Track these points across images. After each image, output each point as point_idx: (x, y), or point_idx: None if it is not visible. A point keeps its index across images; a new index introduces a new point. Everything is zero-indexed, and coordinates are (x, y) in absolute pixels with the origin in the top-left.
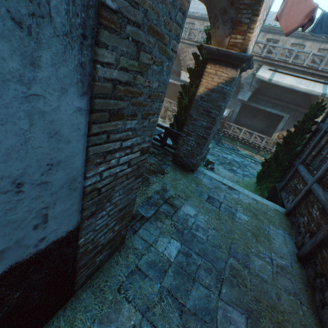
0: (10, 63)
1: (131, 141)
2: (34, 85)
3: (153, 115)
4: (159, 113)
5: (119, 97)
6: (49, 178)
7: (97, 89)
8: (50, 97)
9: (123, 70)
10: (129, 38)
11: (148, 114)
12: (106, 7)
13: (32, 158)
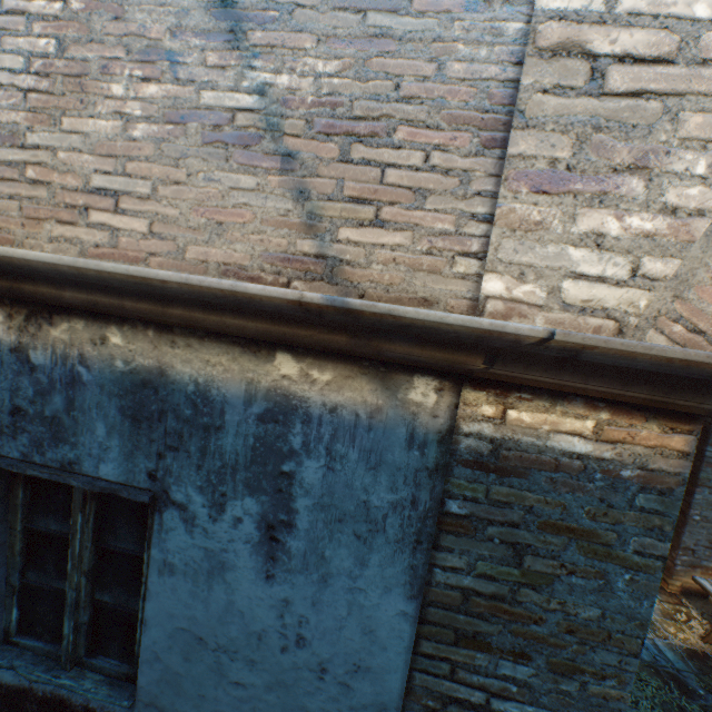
0: (346, 562)
1: (520, 706)
2: (359, 579)
3: (598, 675)
4: (626, 679)
5: (476, 613)
6: (353, 681)
7: (433, 594)
8: (372, 592)
9: (483, 577)
10: (494, 538)
11: (573, 666)
12: (451, 513)
13: (342, 646)
